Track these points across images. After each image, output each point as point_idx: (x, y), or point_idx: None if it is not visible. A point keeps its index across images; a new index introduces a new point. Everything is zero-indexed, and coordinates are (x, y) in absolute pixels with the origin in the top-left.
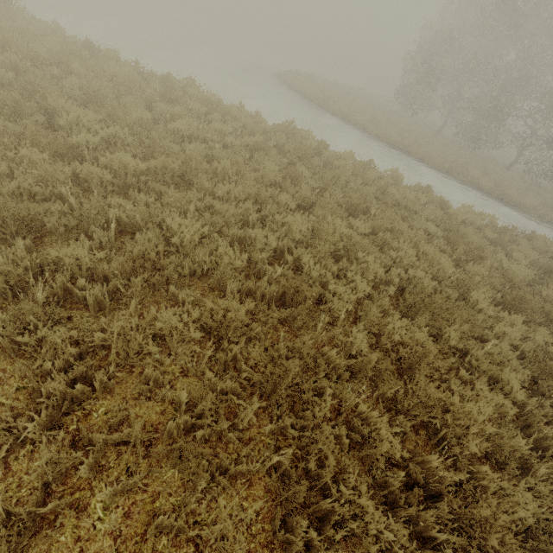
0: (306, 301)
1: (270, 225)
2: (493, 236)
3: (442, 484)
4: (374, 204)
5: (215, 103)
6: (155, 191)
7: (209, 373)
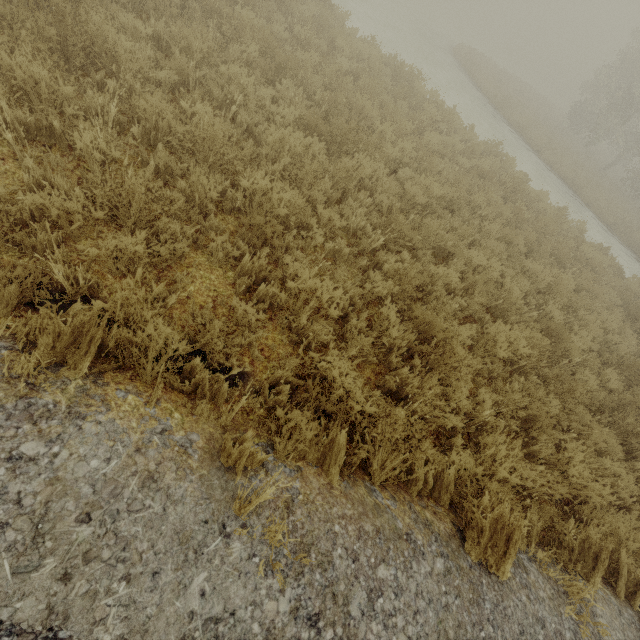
0: (561, 342)
1: (514, 266)
2: None
3: (639, 479)
4: (571, 259)
5: (446, 110)
6: (434, 213)
7: (516, 376)
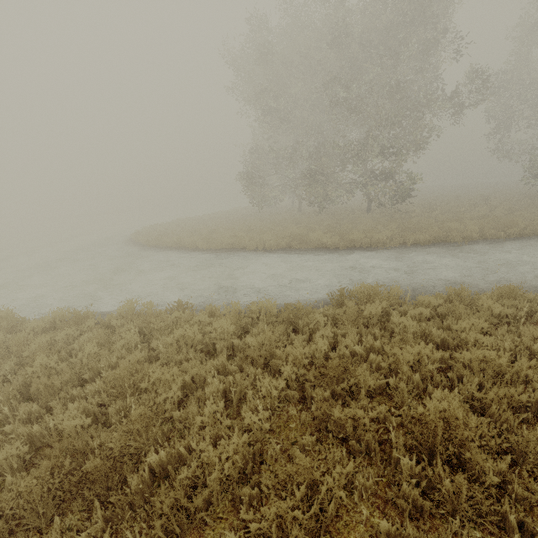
0: None
1: None
2: (255, 342)
3: None
4: None
5: None
6: None
7: None
